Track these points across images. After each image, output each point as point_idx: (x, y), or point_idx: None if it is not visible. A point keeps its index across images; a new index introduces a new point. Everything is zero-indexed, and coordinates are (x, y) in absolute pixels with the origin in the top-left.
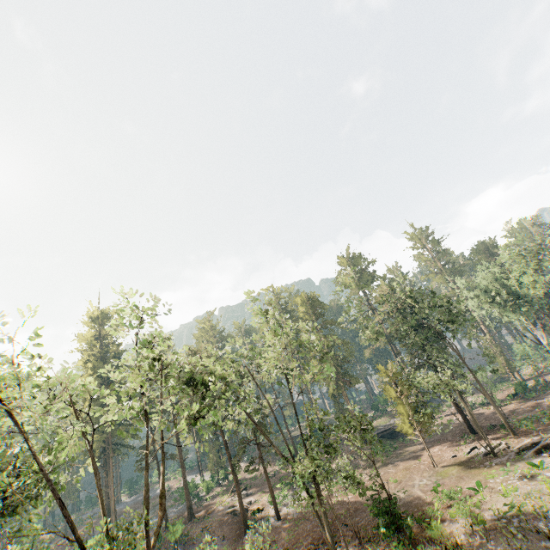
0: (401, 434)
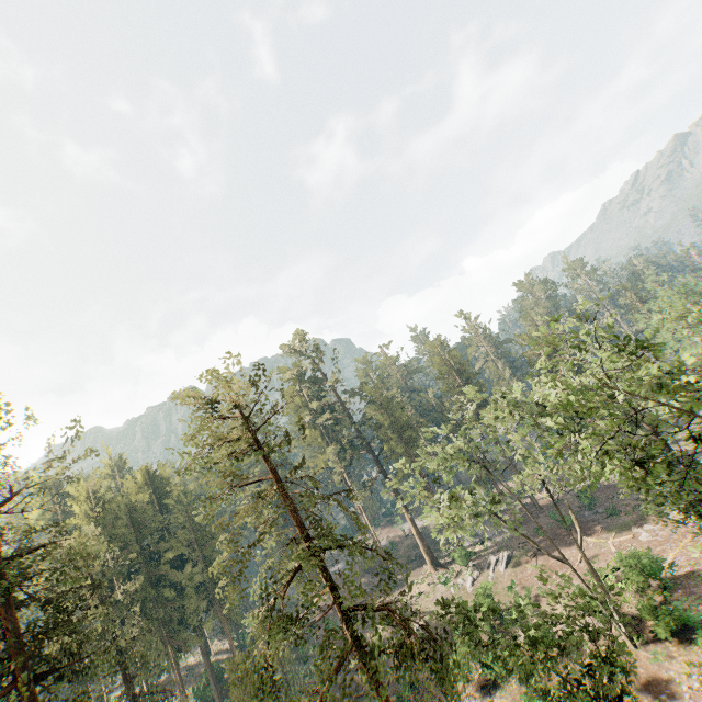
0: None
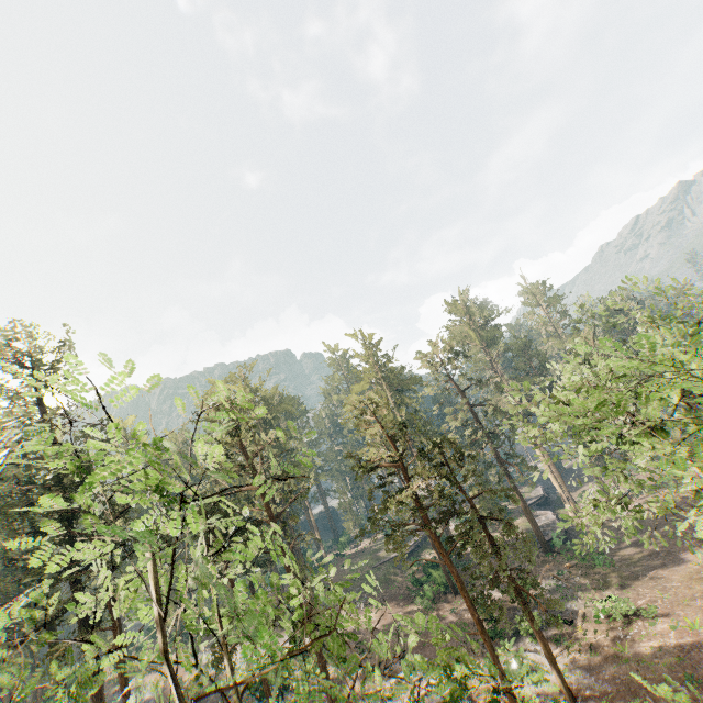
0: (572, 536)
